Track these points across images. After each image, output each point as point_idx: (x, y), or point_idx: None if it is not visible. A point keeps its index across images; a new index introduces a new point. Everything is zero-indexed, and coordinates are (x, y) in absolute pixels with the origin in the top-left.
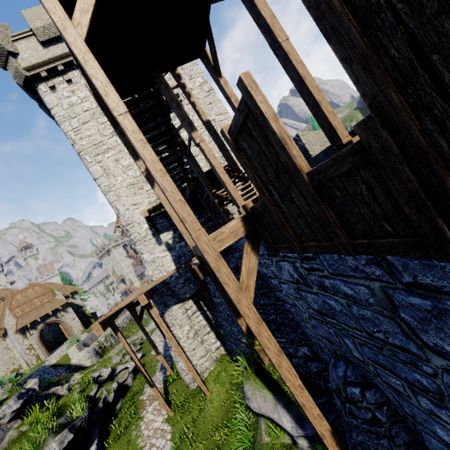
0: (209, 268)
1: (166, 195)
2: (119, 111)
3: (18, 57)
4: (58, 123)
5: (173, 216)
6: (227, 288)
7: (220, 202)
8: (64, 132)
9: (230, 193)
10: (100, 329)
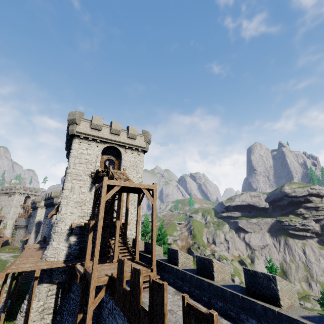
0: (86, 283)
1: (94, 258)
2: (100, 226)
3: (78, 126)
4: (70, 155)
5: (88, 249)
6: (89, 300)
7: (109, 245)
8: (69, 161)
9: (114, 251)
10: (3, 278)
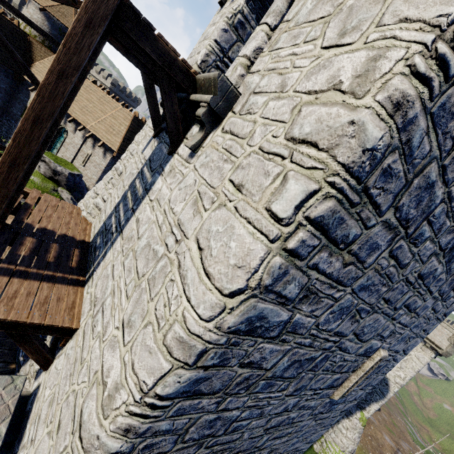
0: None
1: None
2: None
3: None
4: None
5: None
6: None
7: None
8: None
9: None
10: None
